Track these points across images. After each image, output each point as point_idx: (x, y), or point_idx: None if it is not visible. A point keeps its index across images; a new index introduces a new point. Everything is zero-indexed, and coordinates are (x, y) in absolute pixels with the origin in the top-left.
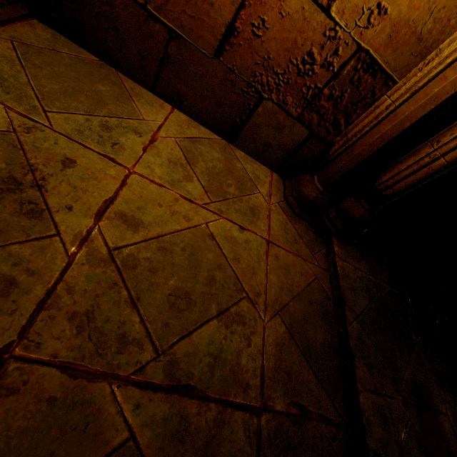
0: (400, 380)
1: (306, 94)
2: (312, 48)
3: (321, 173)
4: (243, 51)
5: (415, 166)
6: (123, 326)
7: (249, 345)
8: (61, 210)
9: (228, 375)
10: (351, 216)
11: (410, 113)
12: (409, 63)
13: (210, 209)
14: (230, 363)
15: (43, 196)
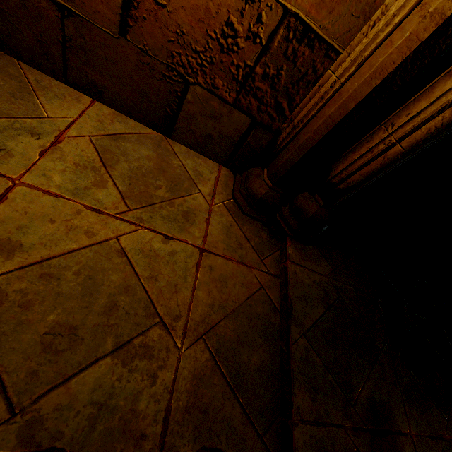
0: (353, 401)
1: (237, 75)
2: (230, 17)
3: (271, 166)
4: (151, 26)
5: (370, 154)
6: None
7: (153, 384)
8: None
9: (116, 427)
10: (305, 214)
11: (354, 91)
12: (351, 27)
13: (125, 219)
14: (122, 411)
15: None
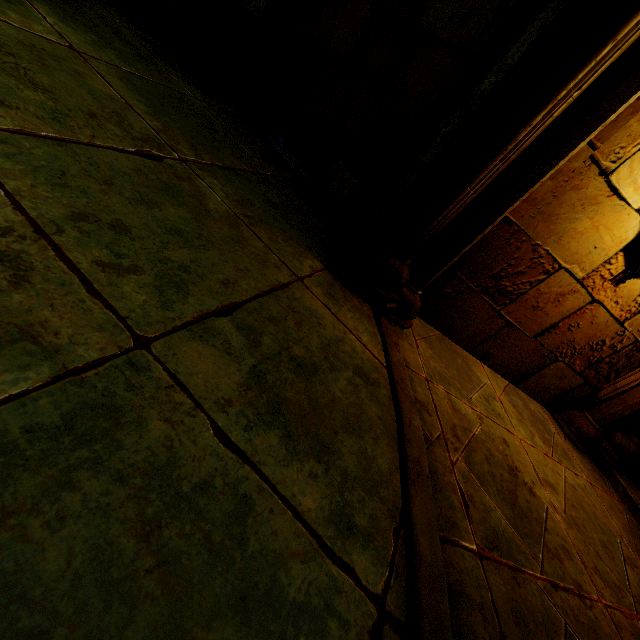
0: None
1: (591, 360)
2: (605, 338)
3: (592, 411)
4: (556, 336)
5: None
6: (609, 576)
7: None
8: (533, 485)
9: None
10: (627, 451)
11: None
12: None
13: (556, 460)
14: None
15: (523, 476)
